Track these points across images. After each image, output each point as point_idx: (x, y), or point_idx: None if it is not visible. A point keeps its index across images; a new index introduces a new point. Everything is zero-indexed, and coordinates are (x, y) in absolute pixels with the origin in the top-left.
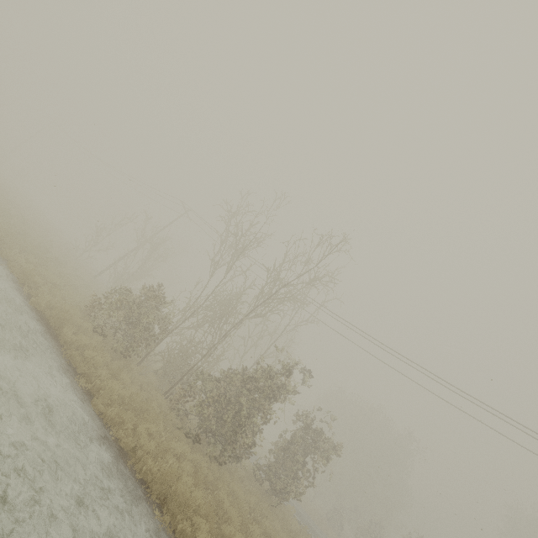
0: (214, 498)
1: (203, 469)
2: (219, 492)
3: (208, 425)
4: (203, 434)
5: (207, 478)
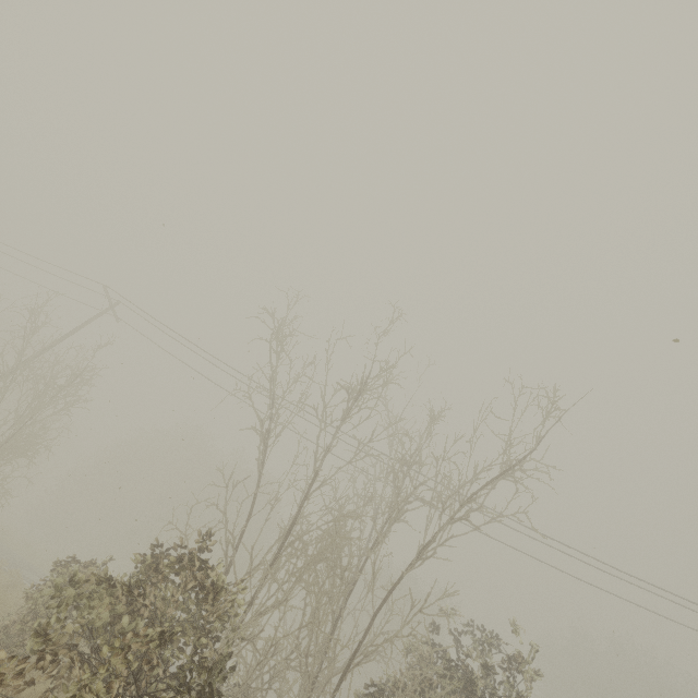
0: None
1: None
2: None
3: None
4: None
5: None
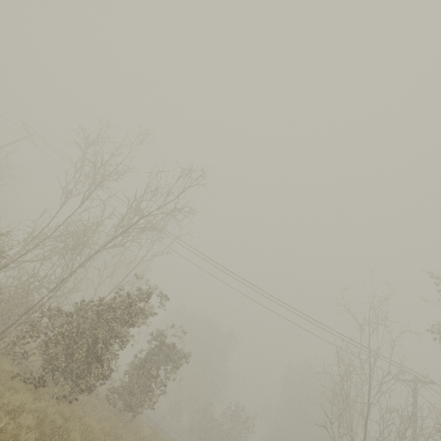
0: None
1: (50, 415)
2: (70, 434)
3: (56, 364)
4: (48, 374)
5: (54, 424)
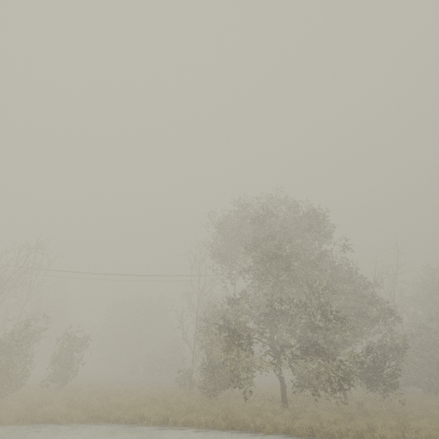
0: (2, 406)
1: None
2: (5, 403)
3: None
4: None
5: None
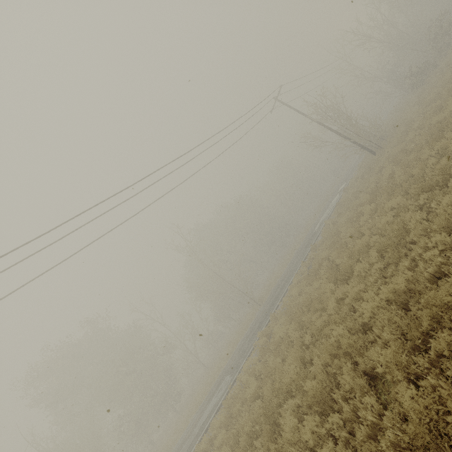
0: None
1: None
2: None
3: None
4: None
5: None
